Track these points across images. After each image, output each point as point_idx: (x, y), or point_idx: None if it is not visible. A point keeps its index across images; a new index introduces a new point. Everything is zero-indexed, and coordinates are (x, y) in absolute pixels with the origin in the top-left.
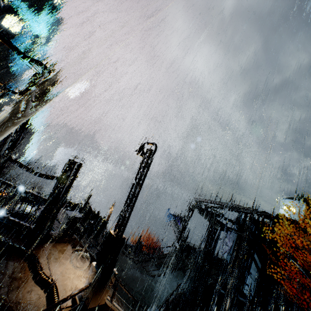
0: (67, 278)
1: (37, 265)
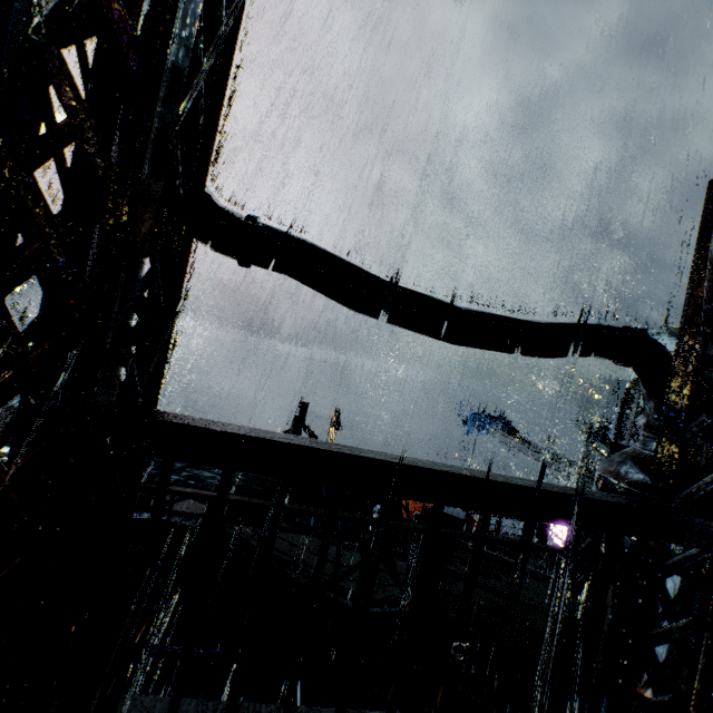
0: None
1: None
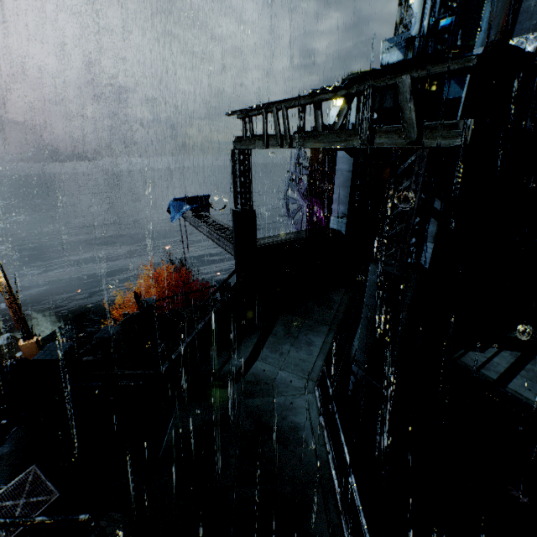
0: None
1: None
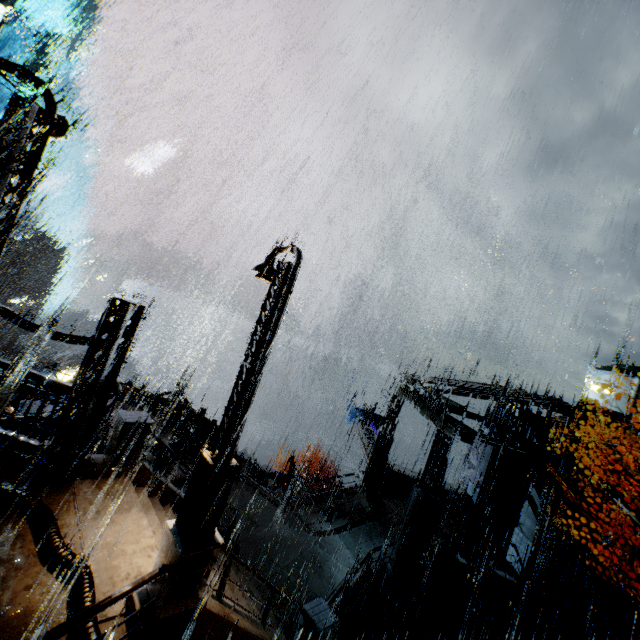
0: (120, 552)
1: (50, 528)
